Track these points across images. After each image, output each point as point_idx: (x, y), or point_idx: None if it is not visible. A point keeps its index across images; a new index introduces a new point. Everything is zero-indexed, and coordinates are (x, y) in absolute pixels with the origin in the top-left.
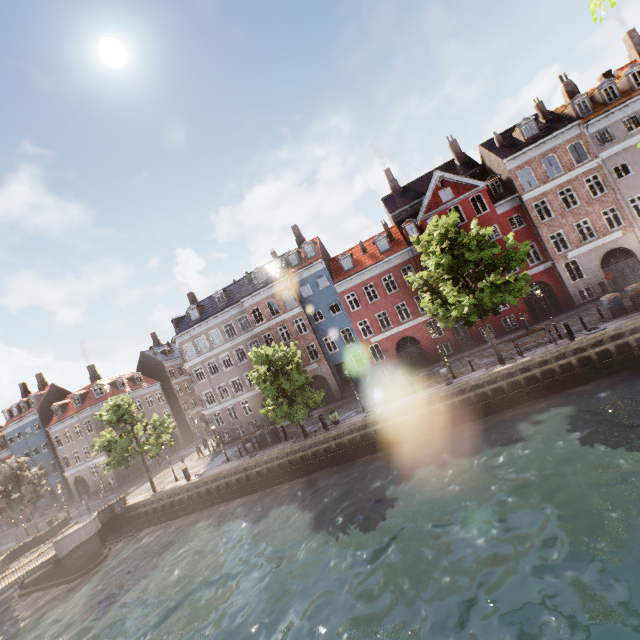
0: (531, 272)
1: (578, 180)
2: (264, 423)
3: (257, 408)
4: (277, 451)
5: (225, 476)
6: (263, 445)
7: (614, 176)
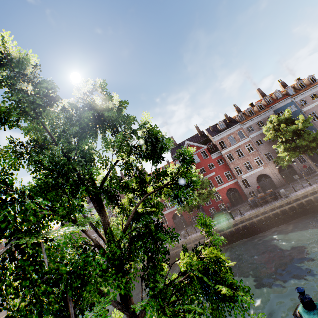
0: (228, 183)
1: (242, 145)
2: None
3: None
4: None
5: None
6: None
7: (256, 144)
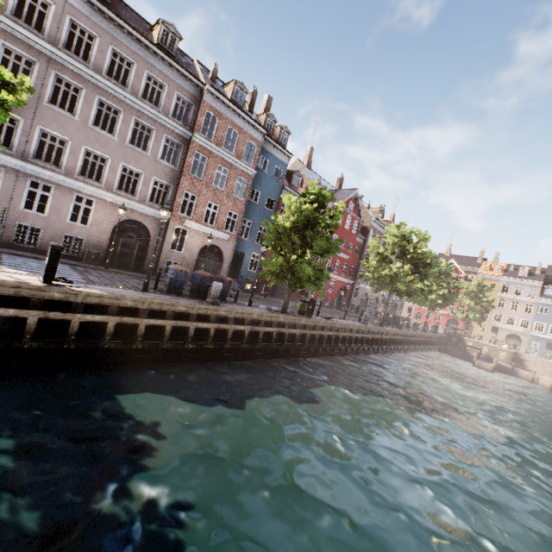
0: (347, 281)
1: None
2: (100, 254)
3: (104, 225)
4: (272, 314)
5: (172, 314)
6: (204, 294)
7: None
